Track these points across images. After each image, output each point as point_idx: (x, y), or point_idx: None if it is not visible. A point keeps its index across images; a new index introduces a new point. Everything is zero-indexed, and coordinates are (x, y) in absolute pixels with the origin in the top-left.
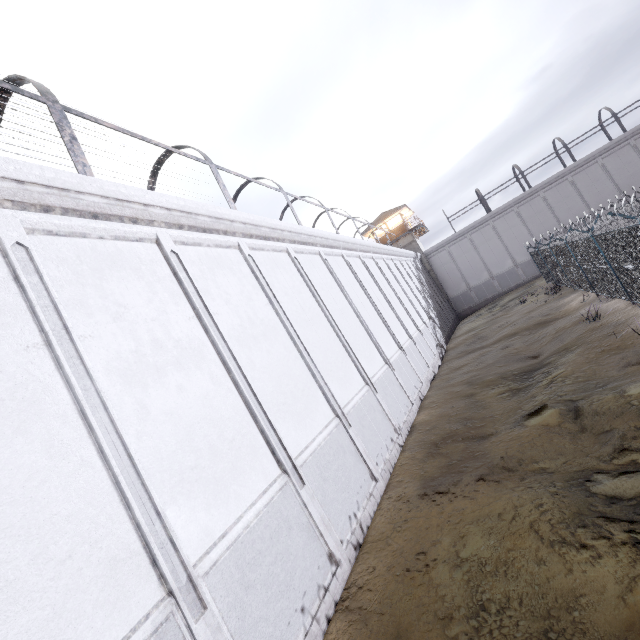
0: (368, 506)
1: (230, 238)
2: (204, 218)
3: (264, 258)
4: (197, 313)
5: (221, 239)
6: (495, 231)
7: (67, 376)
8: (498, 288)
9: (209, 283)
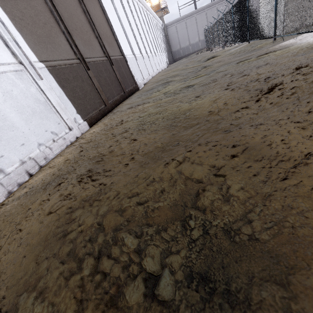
0: (153, 74)
1: None
2: None
3: None
4: (122, 6)
5: None
6: (196, 21)
7: (115, 7)
8: (191, 50)
9: None
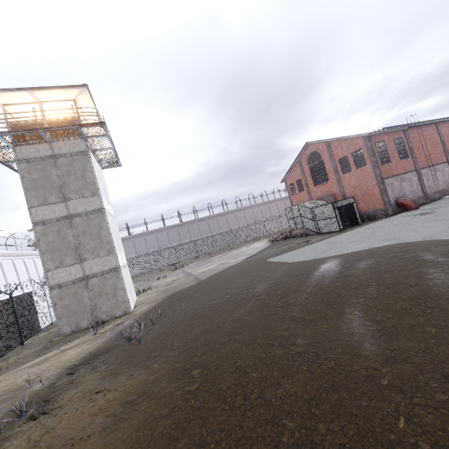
0: None
1: None
2: None
3: None
4: None
5: None
6: None
7: None
8: None
9: None
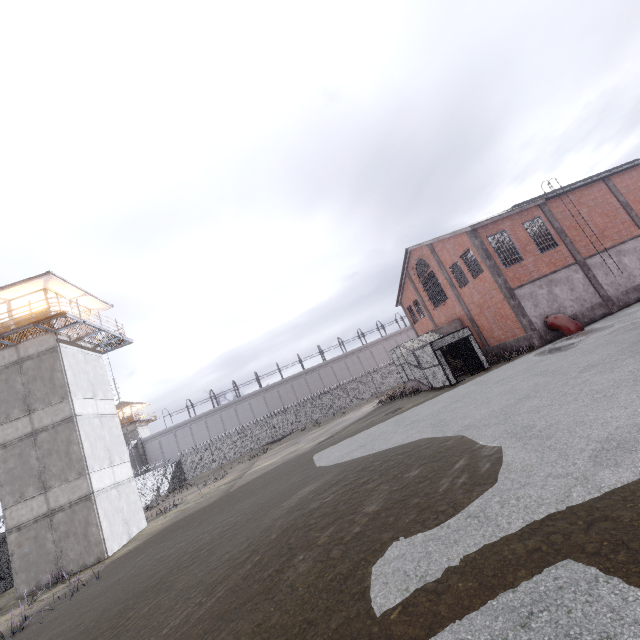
0: None
1: None
2: None
3: None
4: None
5: None
6: (191, 431)
7: None
8: None
9: None
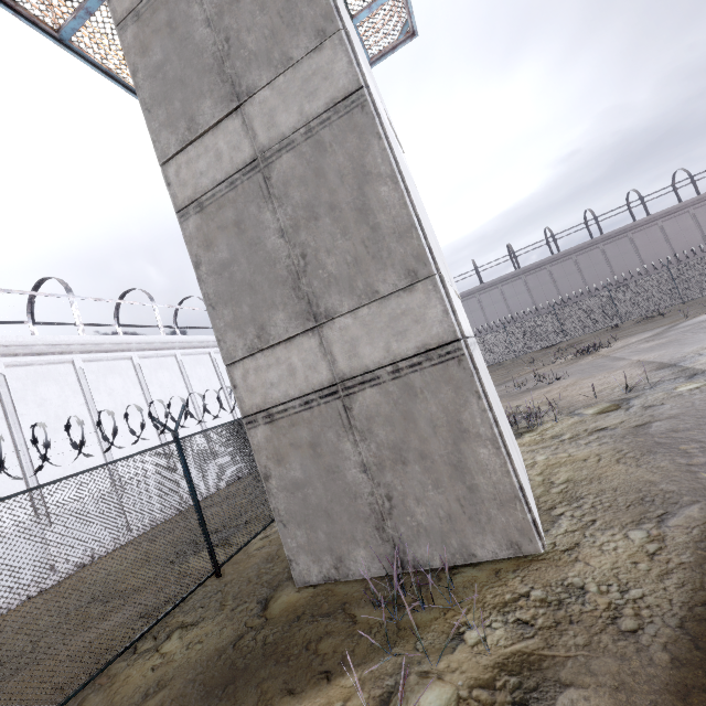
0: (109, 545)
1: (66, 356)
2: (41, 347)
3: (99, 367)
4: (7, 415)
5: (55, 358)
6: None
7: None
8: None
9: (28, 393)
